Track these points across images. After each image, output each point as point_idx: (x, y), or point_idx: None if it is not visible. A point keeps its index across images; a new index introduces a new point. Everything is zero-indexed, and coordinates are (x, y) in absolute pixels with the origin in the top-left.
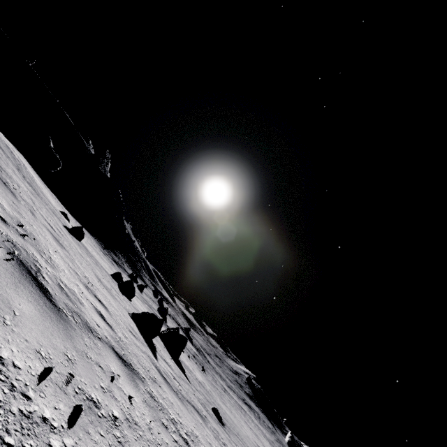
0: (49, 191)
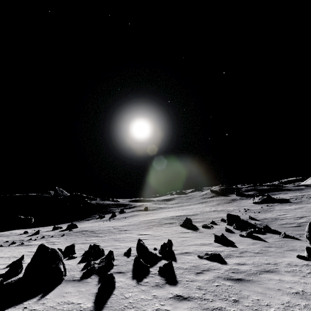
0: (33, 229)
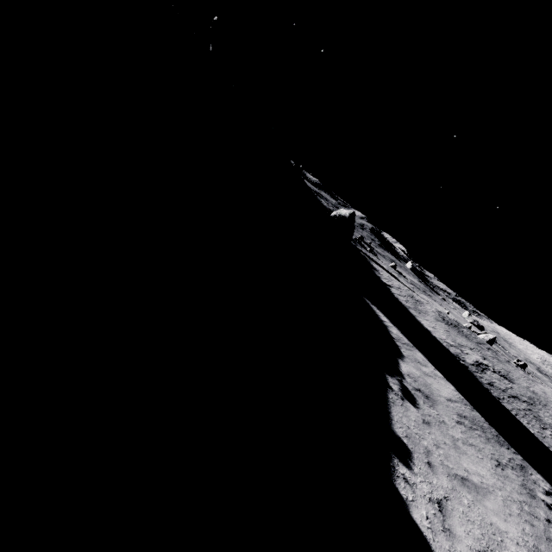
0: None
